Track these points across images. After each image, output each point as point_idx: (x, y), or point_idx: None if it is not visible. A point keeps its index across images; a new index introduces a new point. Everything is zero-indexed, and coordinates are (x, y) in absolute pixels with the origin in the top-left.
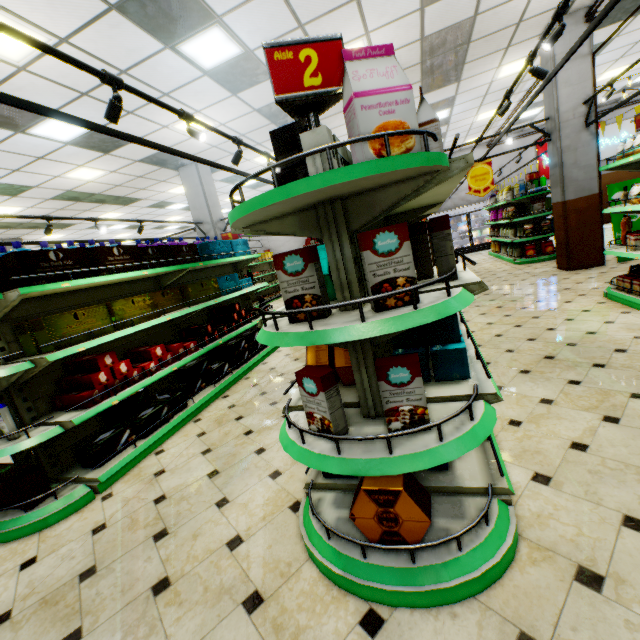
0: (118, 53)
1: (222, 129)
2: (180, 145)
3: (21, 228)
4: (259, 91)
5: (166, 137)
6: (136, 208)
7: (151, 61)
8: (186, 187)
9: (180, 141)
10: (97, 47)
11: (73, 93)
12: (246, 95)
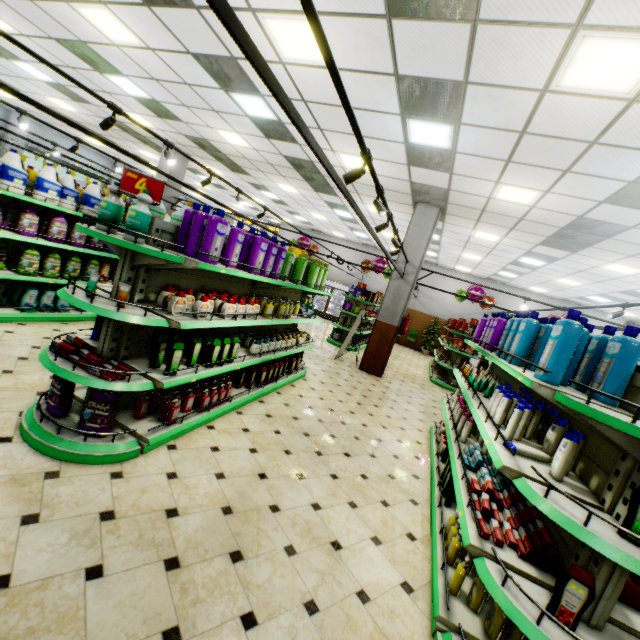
0: (632, 132)
1: (522, 208)
2: (466, 195)
3: (208, 152)
4: (622, 211)
5: (475, 186)
6: (316, 196)
7: (632, 151)
8: (414, 222)
9: (475, 193)
10: (635, 120)
11: (518, 126)
12: (607, 207)
